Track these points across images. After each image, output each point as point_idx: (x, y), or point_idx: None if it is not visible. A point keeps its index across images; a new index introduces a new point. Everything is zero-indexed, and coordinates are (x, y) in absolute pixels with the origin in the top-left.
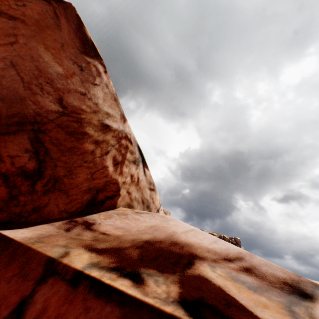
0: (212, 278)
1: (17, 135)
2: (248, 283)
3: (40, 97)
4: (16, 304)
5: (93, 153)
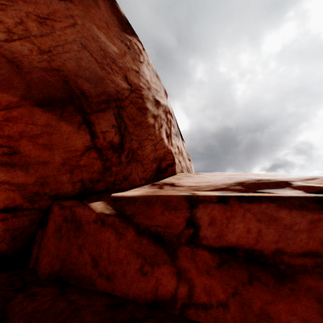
0: (313, 185)
1: (105, 112)
2: None
3: (113, 76)
4: (185, 222)
5: (154, 127)
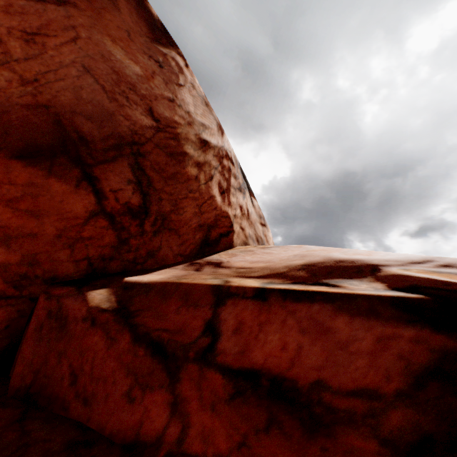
0: (412, 274)
1: (116, 162)
2: (456, 273)
3: (129, 110)
4: (203, 326)
5: (198, 180)
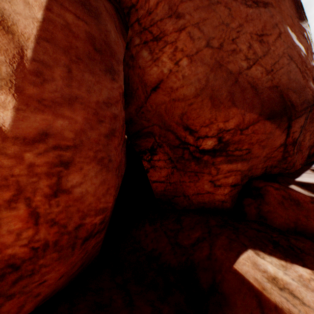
0: None
1: (301, 117)
2: None
3: (308, 82)
4: None
5: None
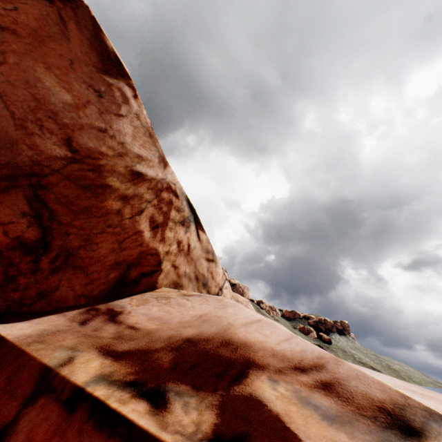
0: (269, 401)
1: (8, 193)
2: (324, 410)
3: (39, 138)
4: None
5: (121, 214)
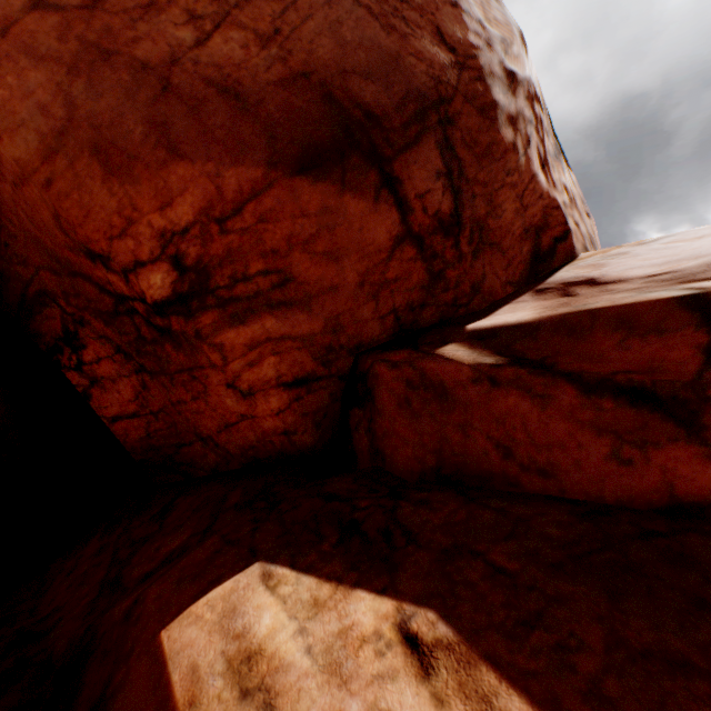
0: None
1: (419, 145)
2: None
3: (414, 41)
4: (699, 356)
5: (515, 150)
